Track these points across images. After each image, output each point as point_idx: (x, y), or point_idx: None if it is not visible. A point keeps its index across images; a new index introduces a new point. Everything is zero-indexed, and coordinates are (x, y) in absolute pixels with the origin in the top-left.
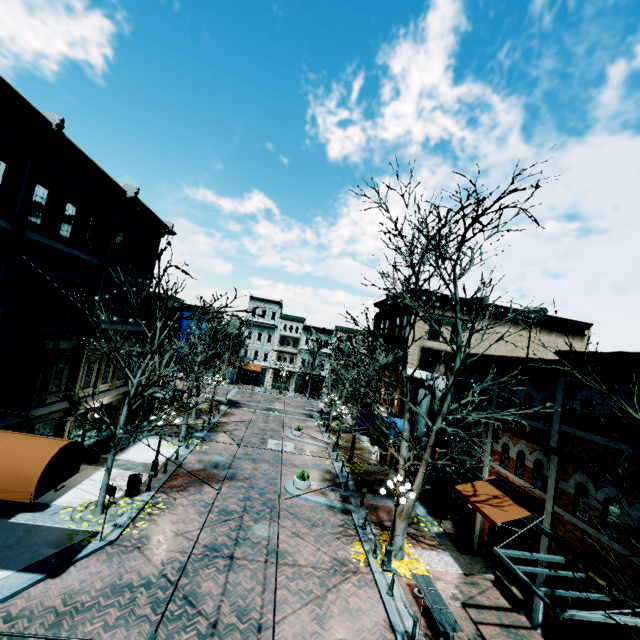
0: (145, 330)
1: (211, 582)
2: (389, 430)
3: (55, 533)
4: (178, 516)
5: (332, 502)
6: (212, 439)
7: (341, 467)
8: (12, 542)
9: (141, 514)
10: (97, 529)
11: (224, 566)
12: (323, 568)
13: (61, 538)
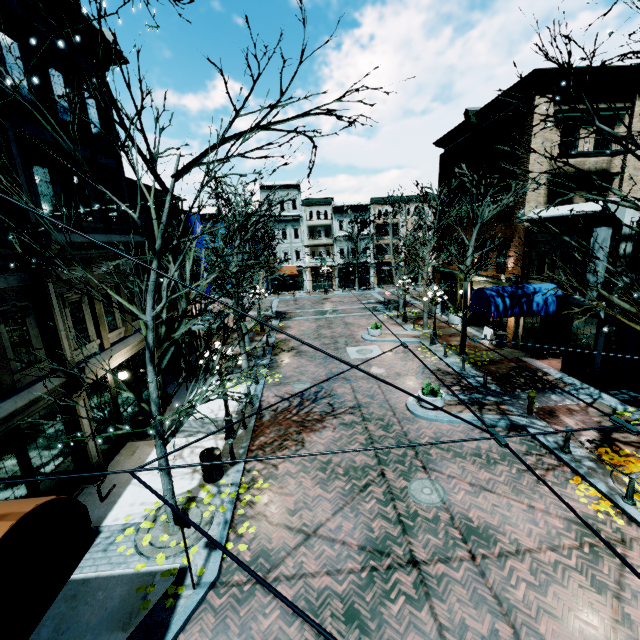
0: (143, 240)
1: (415, 636)
2: (532, 303)
3: (117, 590)
4: (293, 497)
5: (487, 418)
6: (280, 364)
7: (462, 364)
8: (47, 635)
9: (238, 508)
10: (182, 562)
11: (414, 587)
12: (568, 546)
13: (129, 600)
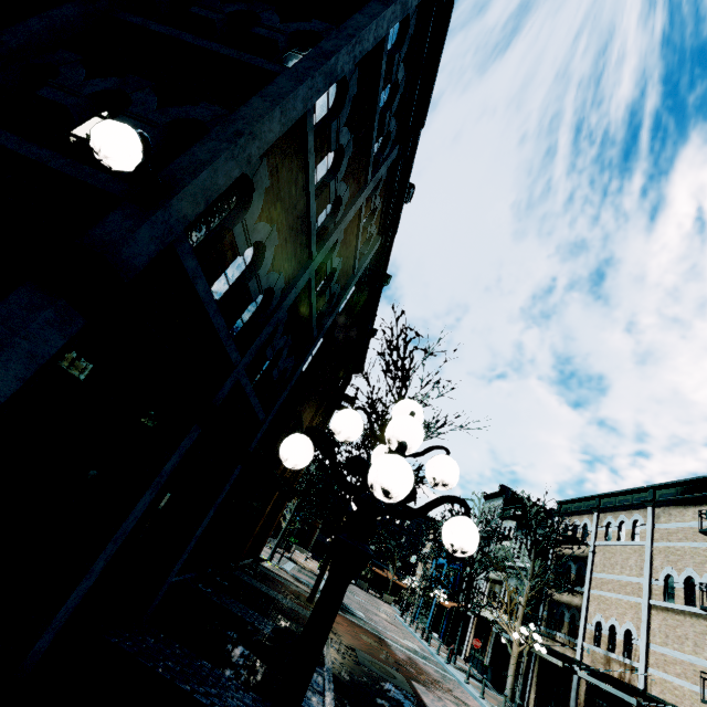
0: None
1: None
2: None
3: None
4: None
5: None
6: None
7: None
8: None
9: None
10: None
11: None
12: None
13: None
